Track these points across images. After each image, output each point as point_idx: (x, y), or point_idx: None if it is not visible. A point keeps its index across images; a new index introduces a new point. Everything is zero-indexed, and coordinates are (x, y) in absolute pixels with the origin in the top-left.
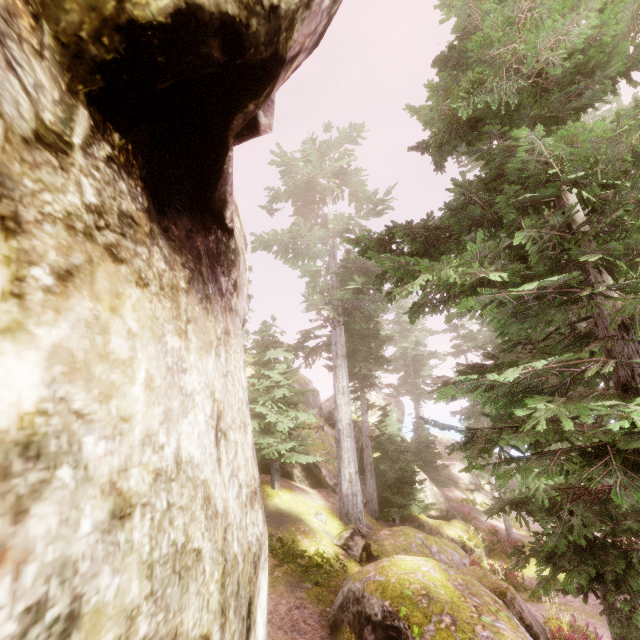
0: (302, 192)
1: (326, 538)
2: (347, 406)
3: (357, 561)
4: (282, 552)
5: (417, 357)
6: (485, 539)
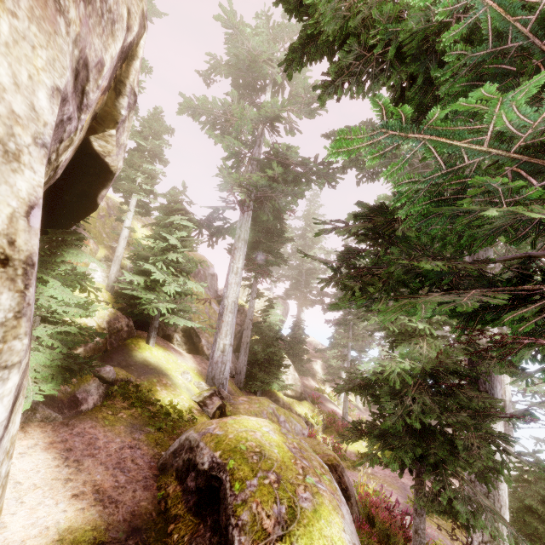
0: (244, 70)
1: (186, 394)
2: (237, 286)
3: (209, 417)
4: (135, 397)
5: (311, 270)
6: (325, 419)
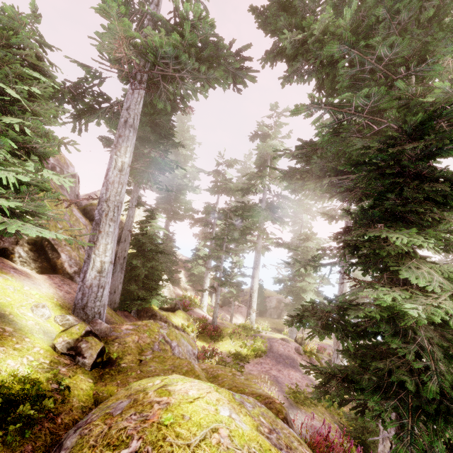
0: None
1: (43, 342)
2: (122, 186)
3: (87, 372)
4: None
5: (183, 185)
6: (196, 325)
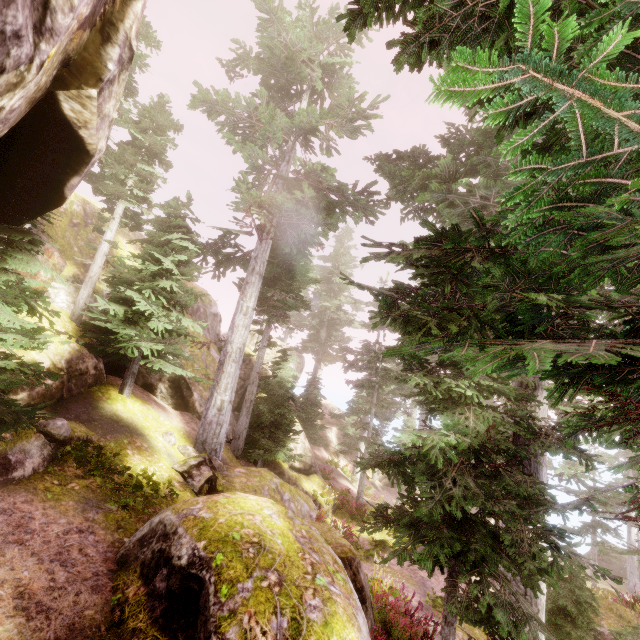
0: (278, 67)
1: (166, 461)
2: (245, 329)
3: (194, 492)
4: (94, 462)
5: (334, 320)
6: (336, 498)
